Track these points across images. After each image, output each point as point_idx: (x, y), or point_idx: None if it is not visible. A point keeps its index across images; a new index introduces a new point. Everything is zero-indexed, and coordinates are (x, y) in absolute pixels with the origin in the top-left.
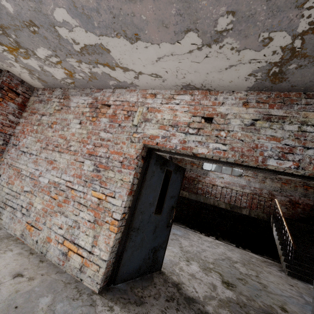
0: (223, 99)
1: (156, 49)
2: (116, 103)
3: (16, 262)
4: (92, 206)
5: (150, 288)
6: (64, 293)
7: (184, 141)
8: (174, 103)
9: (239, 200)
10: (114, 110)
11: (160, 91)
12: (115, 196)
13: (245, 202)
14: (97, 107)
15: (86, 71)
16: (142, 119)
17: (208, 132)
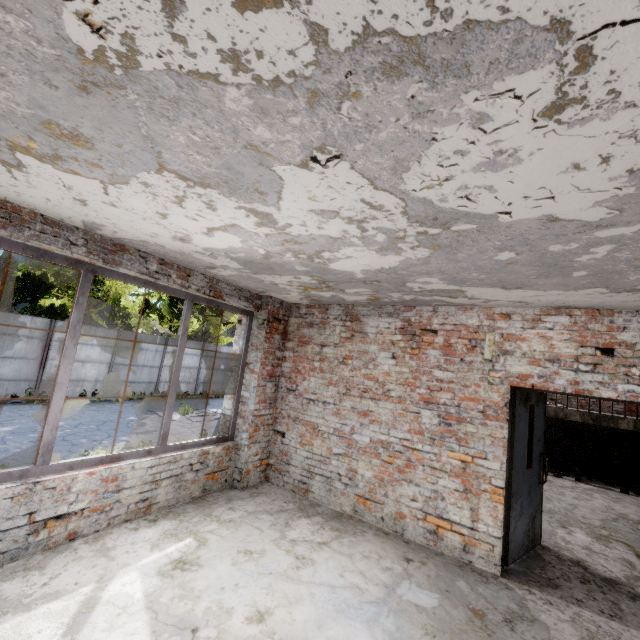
0: (624, 322)
1: (538, 292)
2: (445, 328)
3: (388, 545)
4: (455, 471)
5: (549, 569)
6: (469, 576)
7: (575, 381)
8: (544, 327)
9: (603, 401)
10: (446, 338)
11: (516, 310)
12: (487, 457)
13: (618, 403)
14: (414, 334)
15: (405, 298)
16: (498, 352)
17: (611, 369)
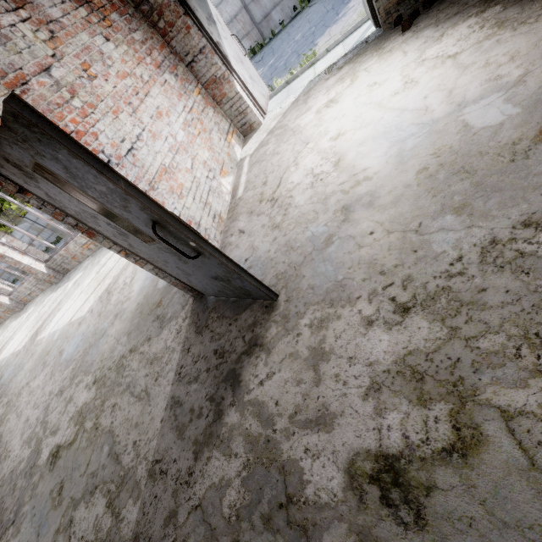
0: None
1: None
2: None
3: None
4: None
5: (224, 322)
6: None
7: None
8: None
9: None
10: None
11: None
12: None
13: None
14: None
15: None
16: None
17: None
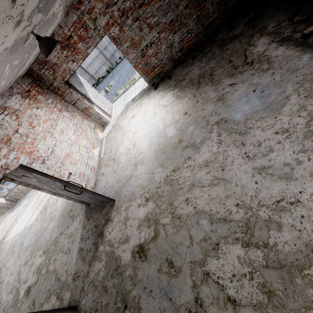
0: None
1: None
2: None
3: None
4: None
5: (97, 214)
6: None
7: None
8: None
9: None
10: None
11: None
12: None
13: None
14: None
15: None
16: None
17: None
